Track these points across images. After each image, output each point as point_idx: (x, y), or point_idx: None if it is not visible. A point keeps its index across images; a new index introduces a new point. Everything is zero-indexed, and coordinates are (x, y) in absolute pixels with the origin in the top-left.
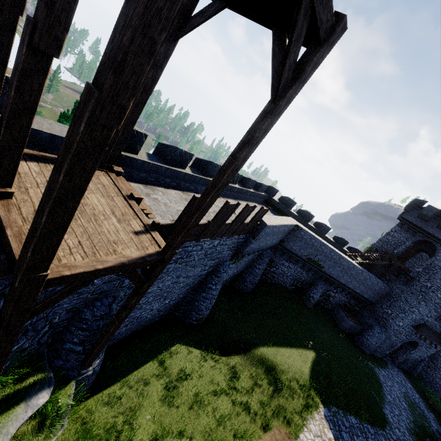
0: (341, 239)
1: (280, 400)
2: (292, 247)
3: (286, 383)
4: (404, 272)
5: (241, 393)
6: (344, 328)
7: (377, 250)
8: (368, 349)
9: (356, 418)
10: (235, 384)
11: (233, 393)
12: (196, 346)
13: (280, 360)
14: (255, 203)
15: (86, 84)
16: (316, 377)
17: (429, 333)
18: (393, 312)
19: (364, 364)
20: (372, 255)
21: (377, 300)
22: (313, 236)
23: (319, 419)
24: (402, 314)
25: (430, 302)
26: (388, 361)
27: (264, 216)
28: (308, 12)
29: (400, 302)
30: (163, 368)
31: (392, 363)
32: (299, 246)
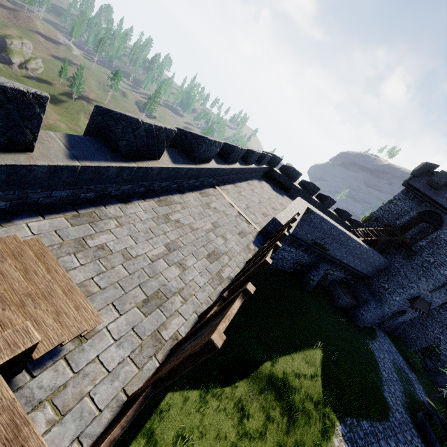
0: (345, 212)
1: (296, 433)
2: (298, 232)
3: (301, 406)
4: (406, 246)
5: (254, 439)
6: (341, 305)
7: (377, 220)
8: (363, 324)
9: (367, 420)
10: (245, 427)
11: (246, 446)
12: (192, 386)
13: (290, 375)
14: (255, 180)
15: None
16: (328, 385)
17: (420, 304)
18: (390, 287)
19: (362, 343)
20: (376, 229)
21: (375, 274)
22: (323, 218)
23: (338, 445)
24: (399, 289)
25: (431, 278)
26: (376, 328)
27: (282, 214)
28: None
29: (399, 277)
30: (152, 446)
31: (379, 328)
32: (306, 230)
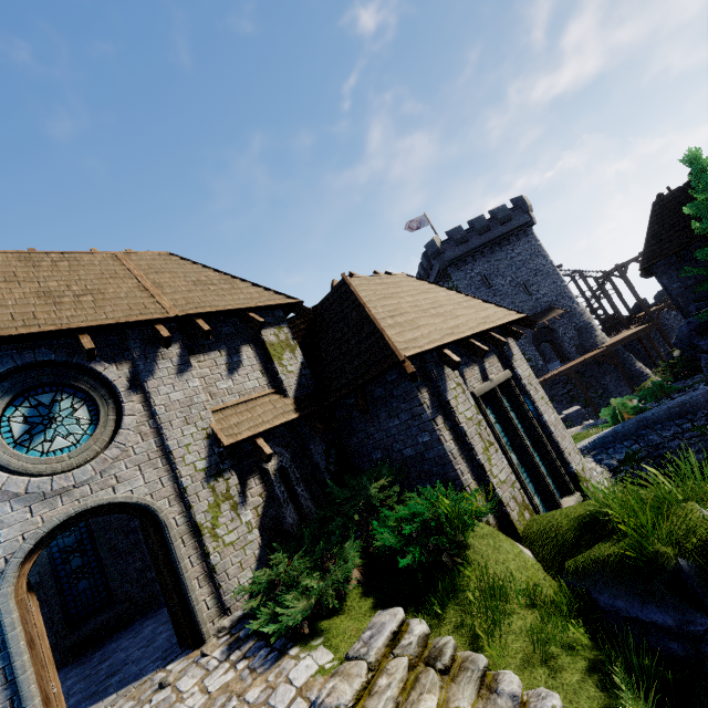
0: None
1: None
2: None
3: None
4: None
5: None
6: None
7: None
8: None
9: None
10: None
11: None
12: None
13: None
14: None
15: (629, 289)
16: None
17: None
18: None
19: None
20: None
21: None
22: None
23: None
24: None
25: None
26: None
27: None
28: (635, 260)
29: None
30: None
31: None
32: None
